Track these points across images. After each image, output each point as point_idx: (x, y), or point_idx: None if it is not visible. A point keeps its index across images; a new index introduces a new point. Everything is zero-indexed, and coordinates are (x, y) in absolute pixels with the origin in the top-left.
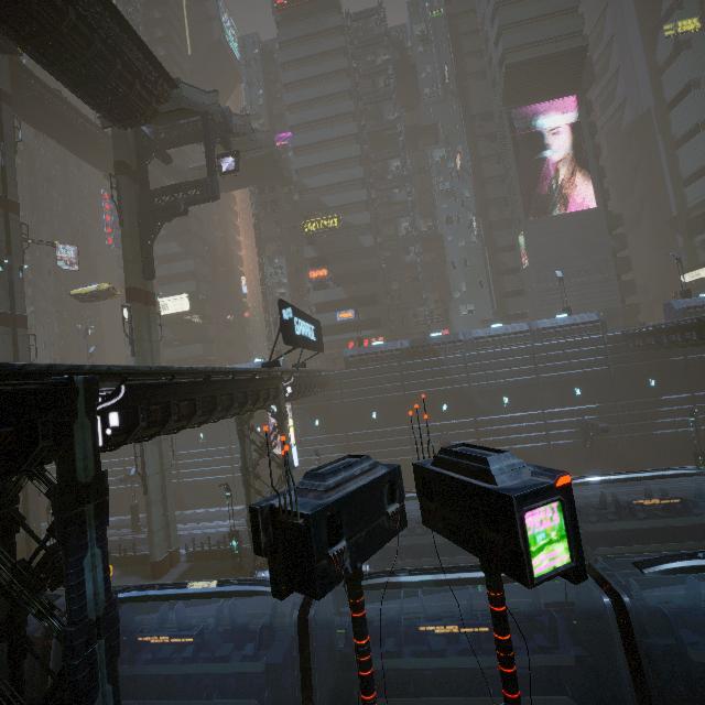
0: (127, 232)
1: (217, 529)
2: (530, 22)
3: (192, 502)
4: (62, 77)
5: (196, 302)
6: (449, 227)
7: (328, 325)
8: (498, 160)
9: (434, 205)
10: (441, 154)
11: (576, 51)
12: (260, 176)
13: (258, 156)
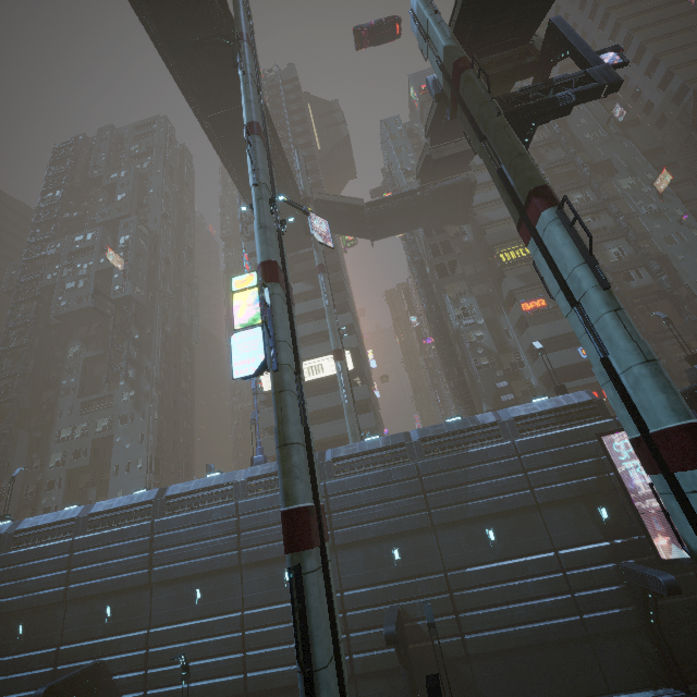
0: (506, 123)
1: None
2: None
3: (500, 691)
4: None
5: (359, 360)
6: (674, 246)
7: (567, 366)
8: (690, 185)
9: (642, 228)
10: (628, 182)
11: None
12: (438, 212)
13: (450, 183)
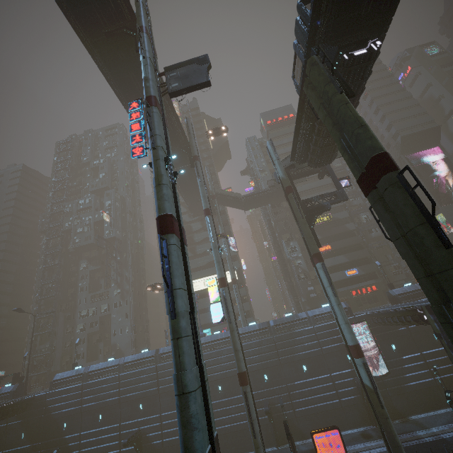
0: (305, 221)
1: (377, 449)
2: (405, 119)
3: (309, 431)
4: (321, 143)
5: (240, 274)
6: None
7: (340, 280)
8: None
9: None
10: None
11: (435, 128)
12: (278, 198)
13: None
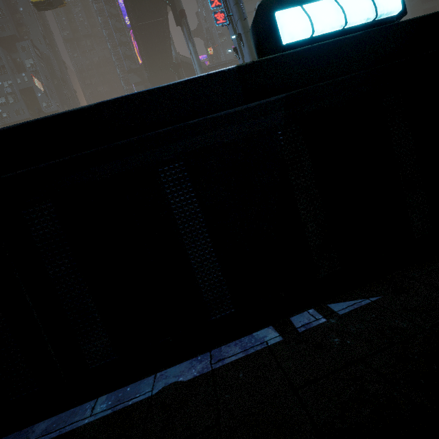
0: None
1: None
2: None
3: None
4: None
5: None
6: None
7: None
8: None
9: None
10: None
11: None
12: None
13: None
